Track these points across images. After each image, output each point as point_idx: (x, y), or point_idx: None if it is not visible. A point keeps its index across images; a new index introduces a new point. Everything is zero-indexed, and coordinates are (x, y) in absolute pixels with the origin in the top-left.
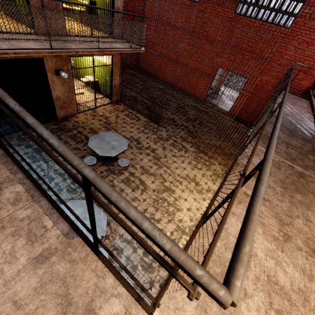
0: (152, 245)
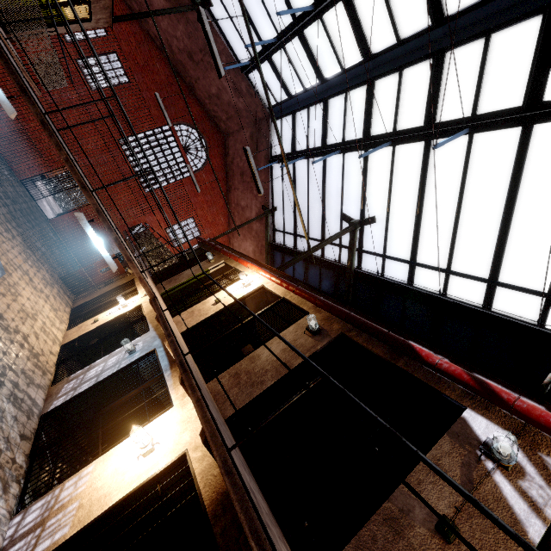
0: (5, 313)
